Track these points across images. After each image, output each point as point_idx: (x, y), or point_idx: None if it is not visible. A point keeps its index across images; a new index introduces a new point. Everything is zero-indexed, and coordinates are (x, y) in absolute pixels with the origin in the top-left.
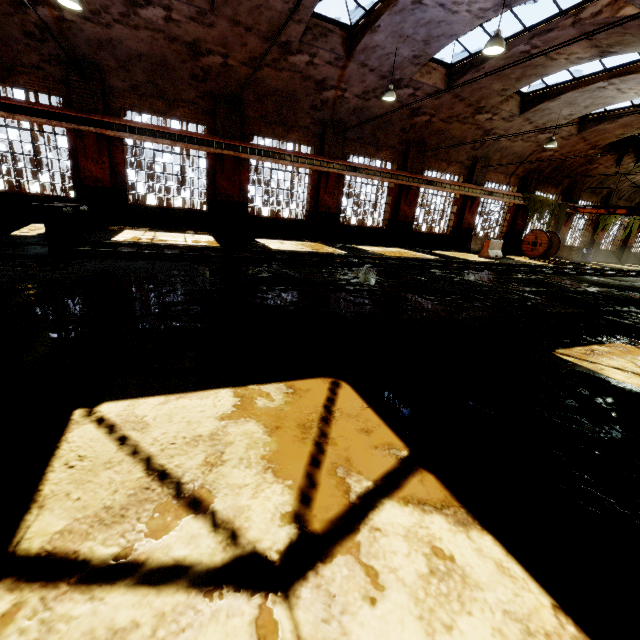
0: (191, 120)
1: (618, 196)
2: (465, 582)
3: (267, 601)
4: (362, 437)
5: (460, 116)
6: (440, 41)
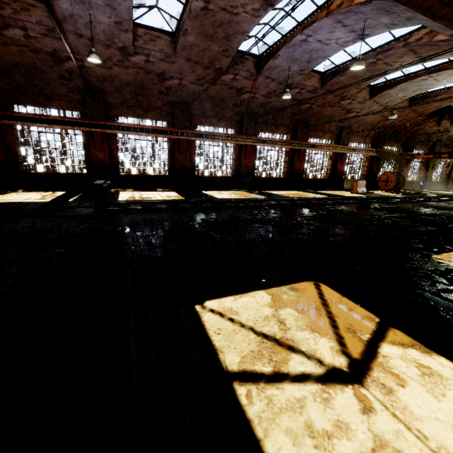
0: (158, 119)
1: (440, 145)
2: (441, 377)
3: (354, 387)
4: (350, 313)
5: (330, 103)
6: (317, 60)
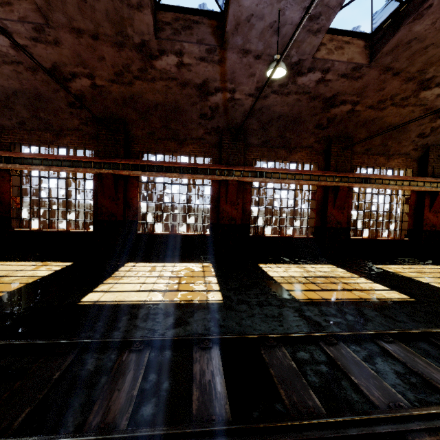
0: (78, 146)
1: None
2: None
3: None
4: None
5: (396, 97)
6: None
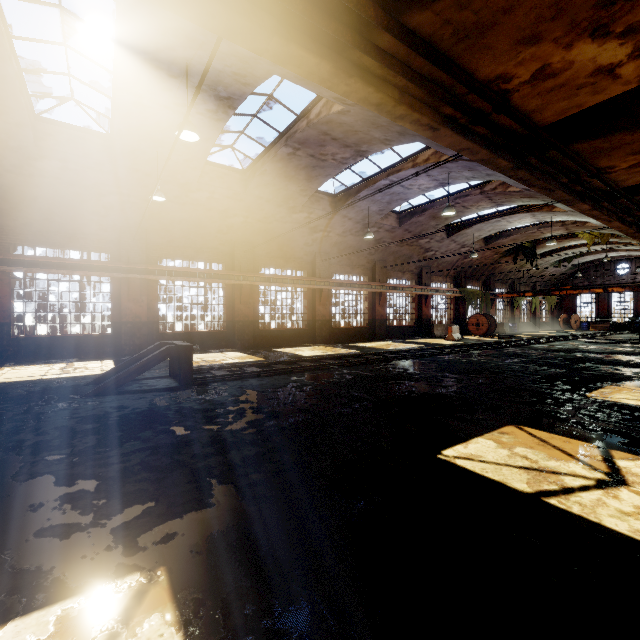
0: (213, 261)
1: (519, 283)
2: None
3: (625, 487)
4: (569, 444)
5: (408, 241)
6: (398, 202)
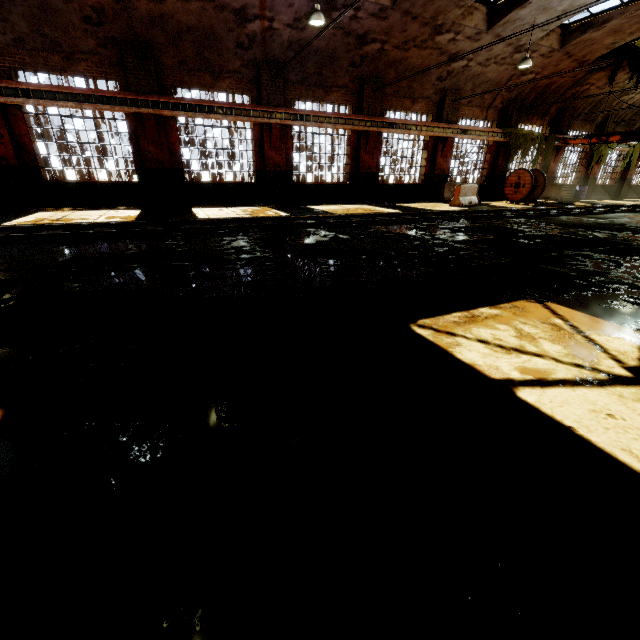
0: (98, 75)
1: (615, 121)
2: None
3: None
4: None
5: (417, 40)
6: None
